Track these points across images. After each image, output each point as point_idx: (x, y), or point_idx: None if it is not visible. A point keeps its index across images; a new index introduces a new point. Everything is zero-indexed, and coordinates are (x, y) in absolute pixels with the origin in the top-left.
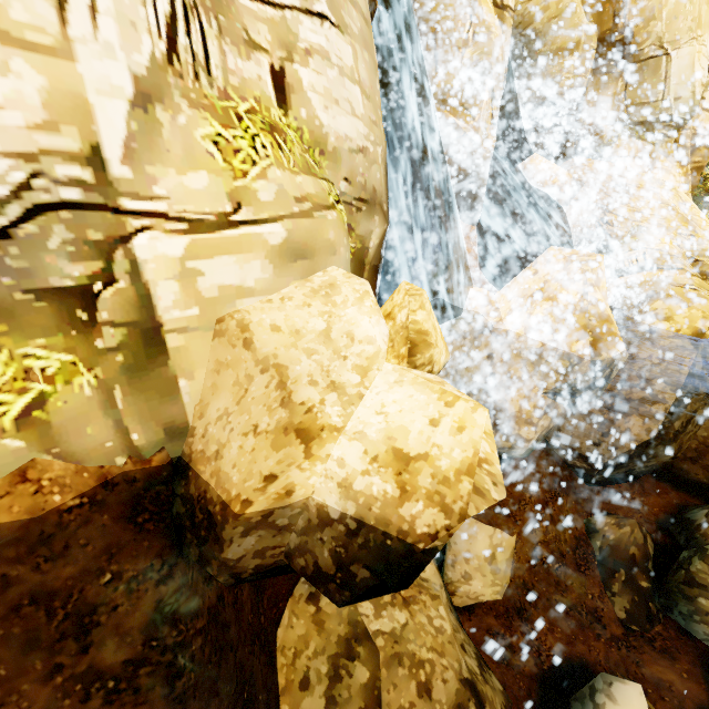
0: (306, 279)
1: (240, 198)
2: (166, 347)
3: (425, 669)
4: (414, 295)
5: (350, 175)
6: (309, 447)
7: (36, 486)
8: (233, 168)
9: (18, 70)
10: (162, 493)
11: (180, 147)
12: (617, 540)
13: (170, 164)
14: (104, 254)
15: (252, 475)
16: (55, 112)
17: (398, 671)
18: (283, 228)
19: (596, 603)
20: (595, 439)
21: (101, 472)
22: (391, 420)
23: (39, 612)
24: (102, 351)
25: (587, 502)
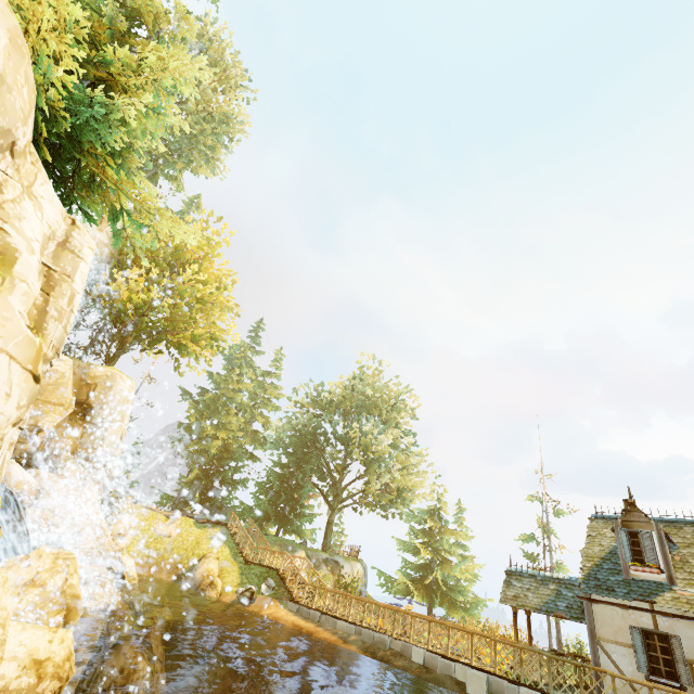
0: None
1: None
2: None
3: None
4: None
5: None
6: None
7: None
8: None
9: None
10: None
11: None
12: None
13: None
14: None
15: None
16: None
17: None
18: None
19: None
20: None
21: None
22: (29, 647)
23: None
24: None
25: None
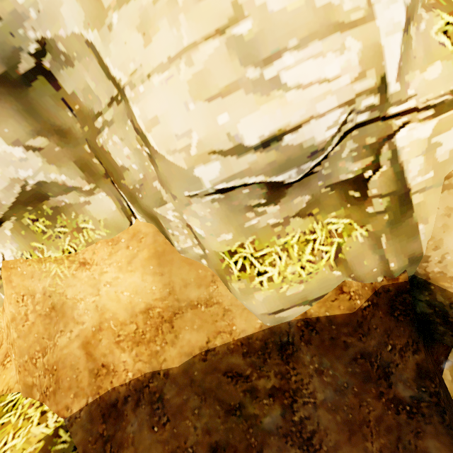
0: None
1: None
2: (411, 204)
3: None
4: None
5: None
6: None
7: (348, 296)
8: None
9: (348, 45)
10: (406, 298)
11: (421, 50)
12: None
13: (415, 68)
14: (374, 151)
15: None
16: (364, 64)
17: None
18: None
19: None
20: None
21: (371, 286)
22: None
23: (366, 363)
24: (372, 214)
25: None
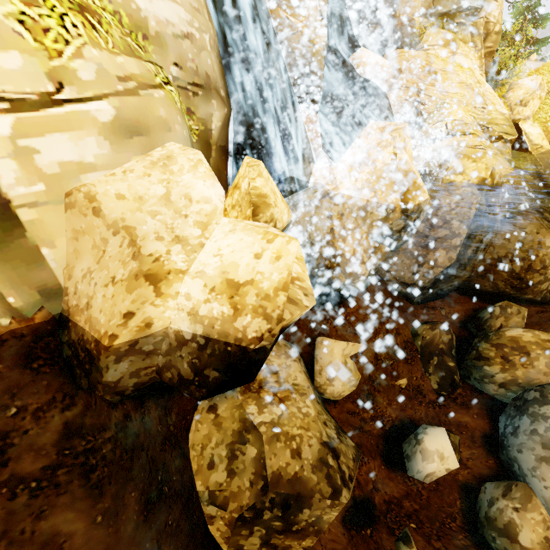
0: (146, 154)
1: (61, 78)
2: (20, 221)
3: (296, 441)
4: (253, 166)
5: (180, 60)
6: (158, 287)
7: None
8: (46, 48)
9: None
10: (50, 343)
11: None
12: (432, 338)
13: None
14: None
15: (114, 316)
16: None
17: (277, 445)
18: (109, 106)
19: (419, 382)
20: (413, 270)
21: None
22: (225, 259)
23: None
24: None
25: (412, 316)
